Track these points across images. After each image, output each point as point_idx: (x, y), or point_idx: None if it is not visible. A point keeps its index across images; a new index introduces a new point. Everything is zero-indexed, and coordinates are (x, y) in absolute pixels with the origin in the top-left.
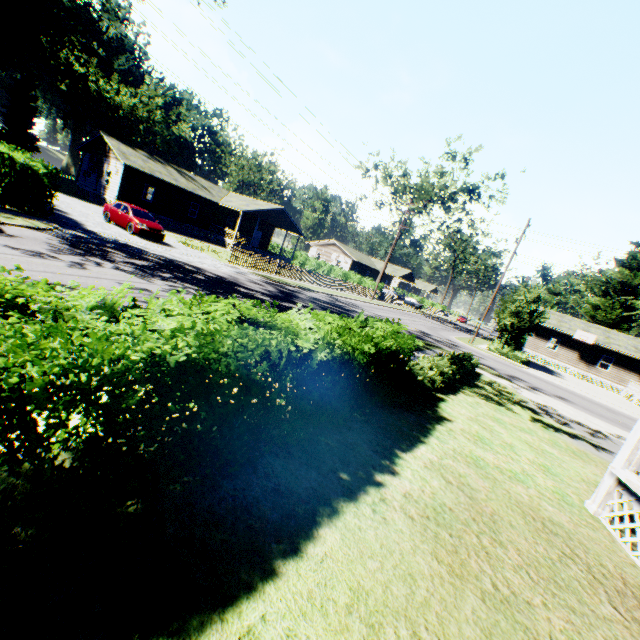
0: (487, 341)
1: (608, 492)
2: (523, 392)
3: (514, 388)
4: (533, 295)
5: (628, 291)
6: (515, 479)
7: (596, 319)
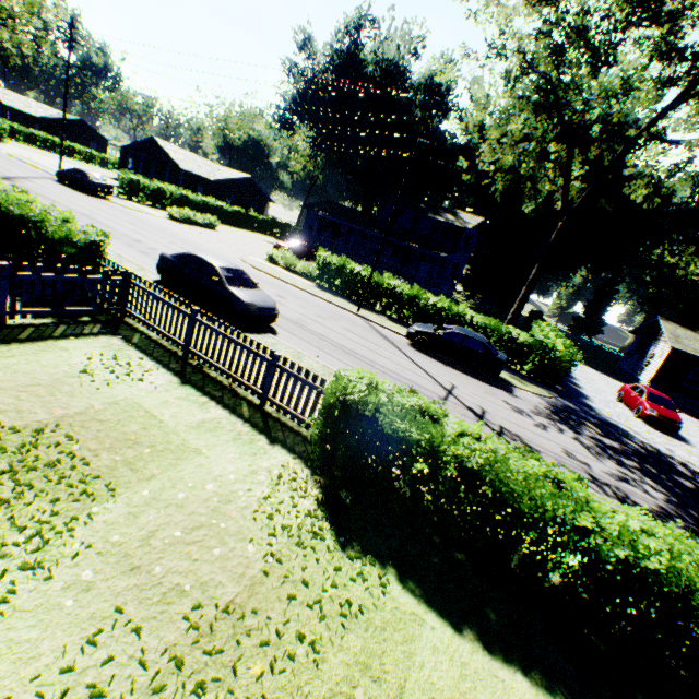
0: None
1: None
2: None
3: None
4: None
5: None
6: None
7: None
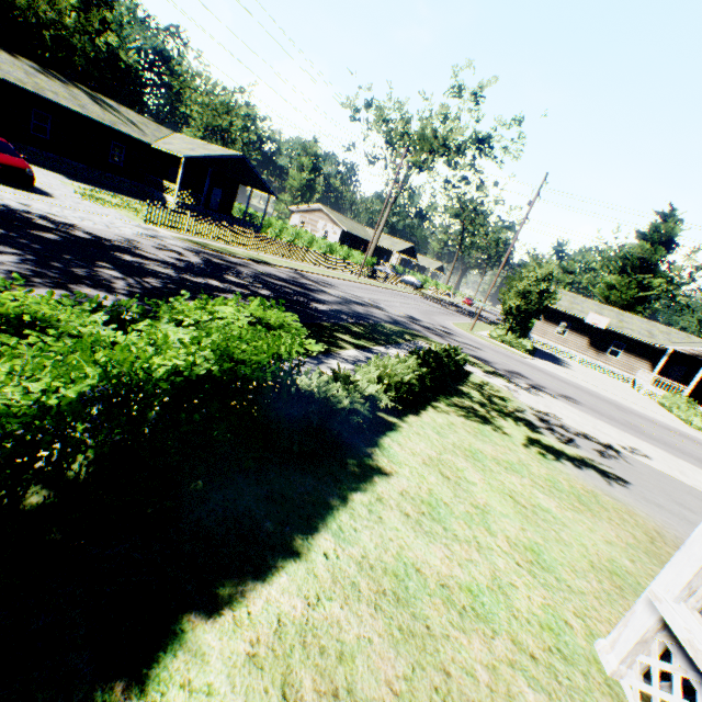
0: (492, 326)
1: (643, 640)
2: (522, 395)
3: (511, 391)
4: (544, 271)
5: (646, 268)
6: (473, 615)
7: (610, 300)
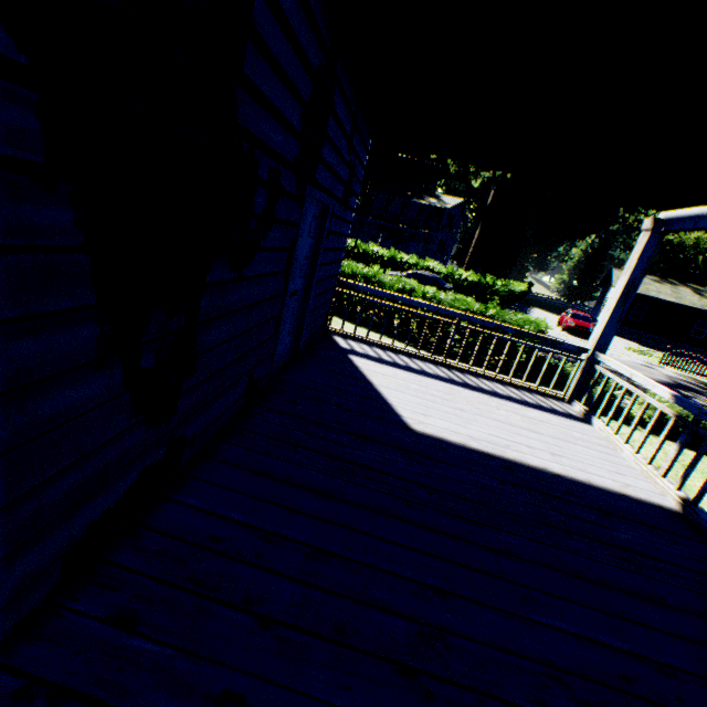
0: None
1: None
2: None
3: None
4: None
5: None
6: None
7: None
